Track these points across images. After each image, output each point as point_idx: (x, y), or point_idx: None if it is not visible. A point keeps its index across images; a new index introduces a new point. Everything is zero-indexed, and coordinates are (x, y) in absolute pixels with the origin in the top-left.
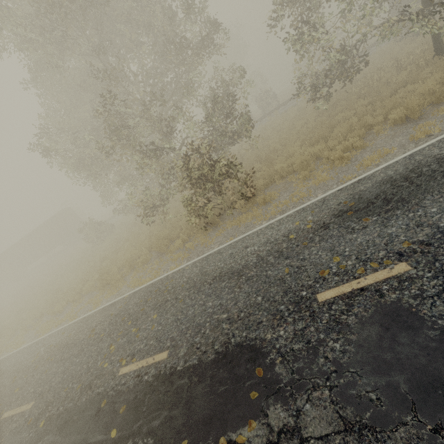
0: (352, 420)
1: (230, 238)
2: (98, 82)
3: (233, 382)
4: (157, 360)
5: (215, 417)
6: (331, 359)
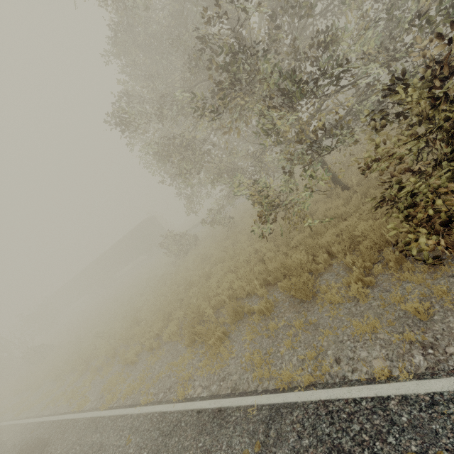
0: None
1: None
2: (192, 39)
3: None
4: None
5: None
6: None
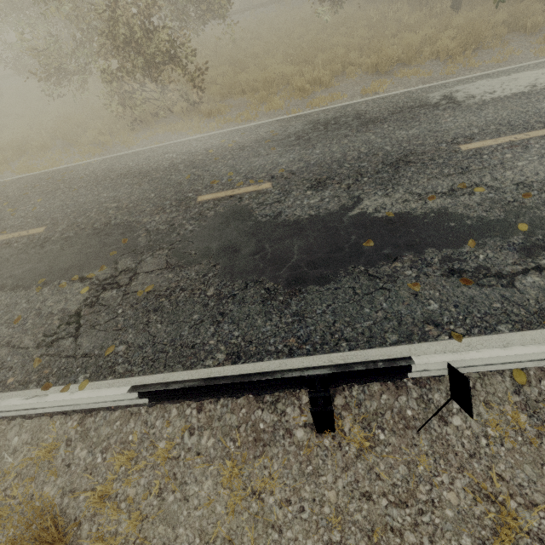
0: (173, 263)
1: (156, 142)
2: None
3: (100, 247)
4: (31, 233)
5: (75, 266)
6: (181, 235)
